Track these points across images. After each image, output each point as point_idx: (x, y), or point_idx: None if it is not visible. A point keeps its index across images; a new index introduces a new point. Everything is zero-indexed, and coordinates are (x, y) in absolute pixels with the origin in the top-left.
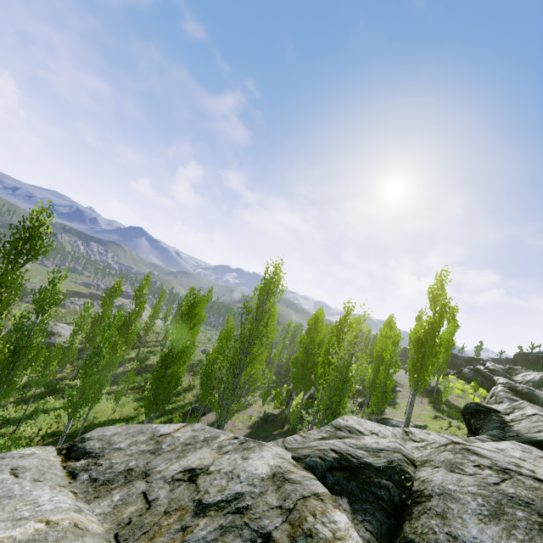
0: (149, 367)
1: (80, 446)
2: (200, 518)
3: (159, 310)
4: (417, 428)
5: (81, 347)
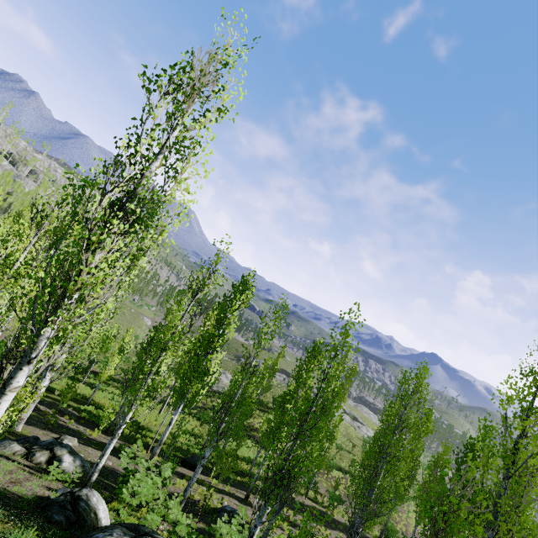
0: (249, 427)
1: None
2: None
3: (276, 366)
4: None
5: (220, 391)
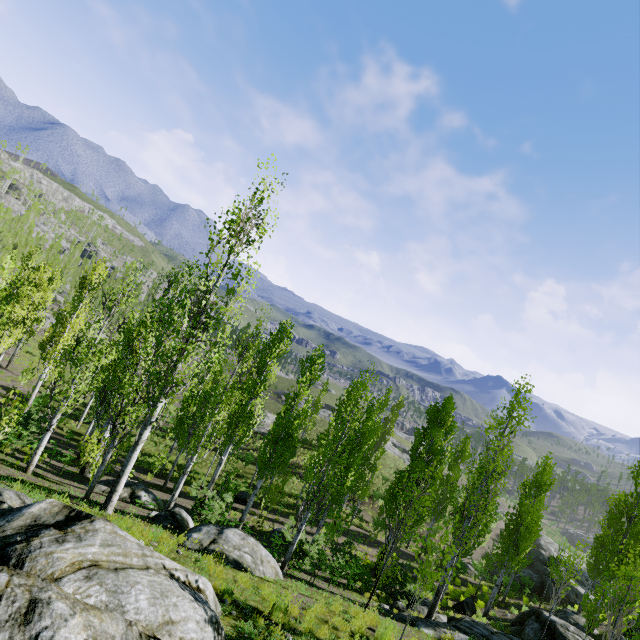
0: (294, 465)
1: None
2: None
3: (318, 403)
4: (204, 553)
5: (262, 431)
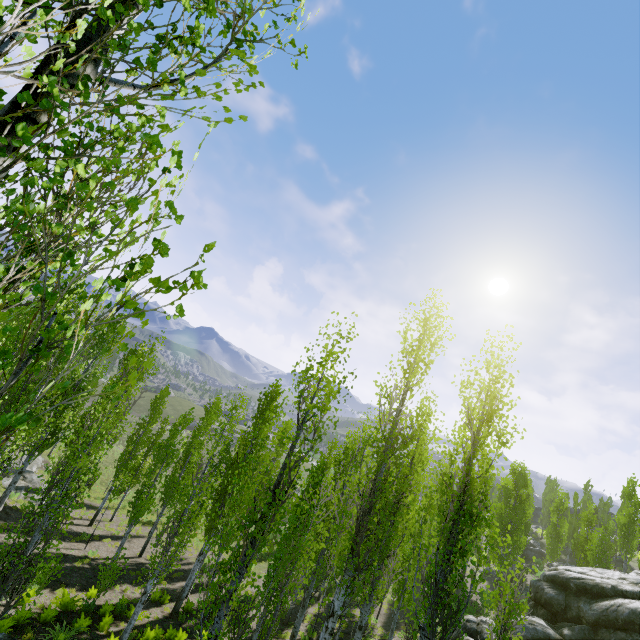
0: None
1: (571, 571)
2: (638, 584)
3: None
4: None
5: None
